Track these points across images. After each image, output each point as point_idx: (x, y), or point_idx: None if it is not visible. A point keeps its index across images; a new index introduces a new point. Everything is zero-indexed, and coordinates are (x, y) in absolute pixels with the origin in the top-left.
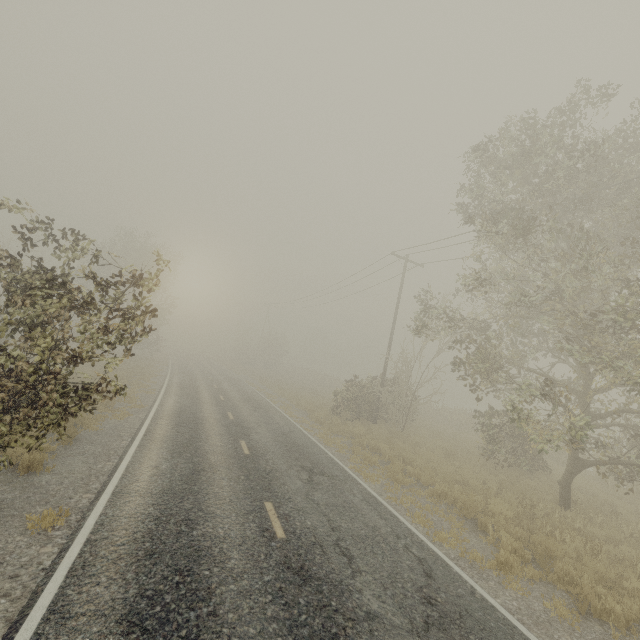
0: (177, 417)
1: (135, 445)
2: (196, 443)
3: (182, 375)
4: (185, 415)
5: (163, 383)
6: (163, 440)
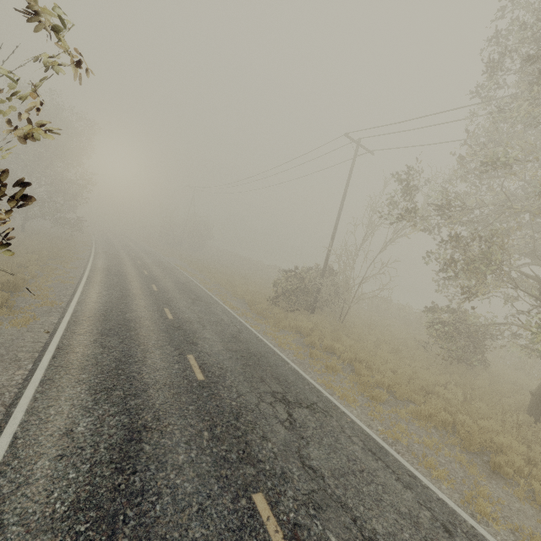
0: (102, 320)
1: (35, 381)
2: (130, 367)
3: (107, 258)
4: (112, 316)
5: (85, 269)
6: (81, 365)
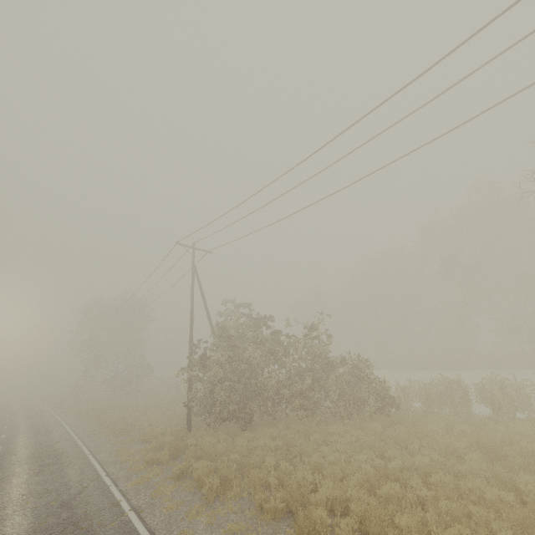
0: None
1: None
2: None
3: None
4: None
5: None
6: None
